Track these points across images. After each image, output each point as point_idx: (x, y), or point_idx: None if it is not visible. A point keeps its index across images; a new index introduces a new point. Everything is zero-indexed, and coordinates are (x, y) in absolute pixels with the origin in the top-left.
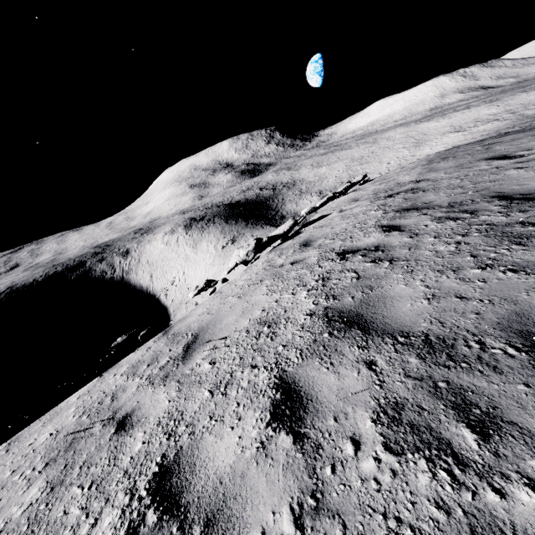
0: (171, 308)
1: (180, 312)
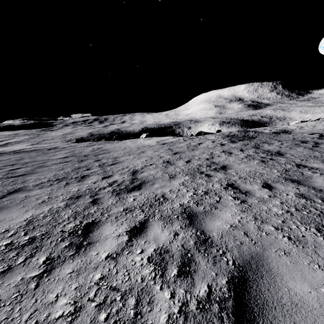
0: None
1: None
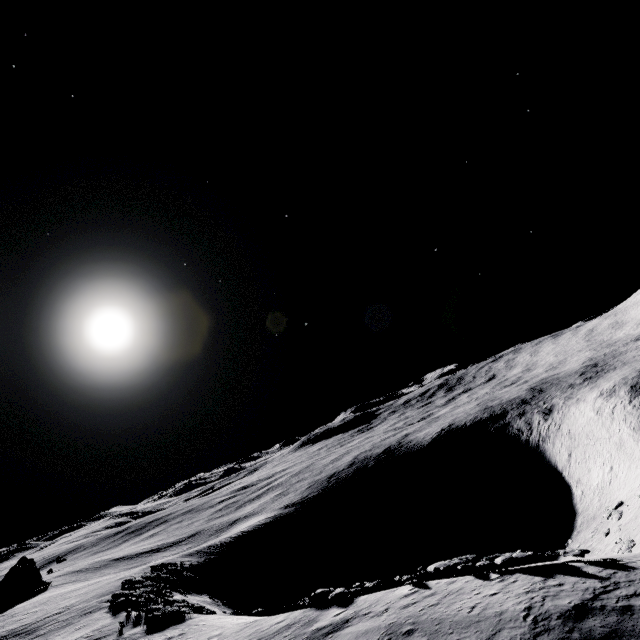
0: (580, 517)
1: (584, 531)
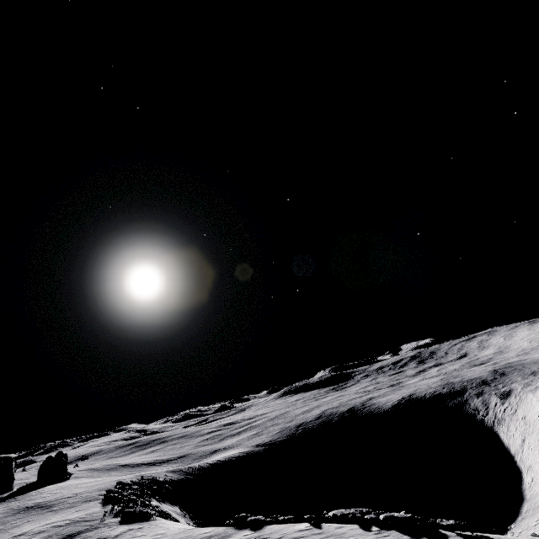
0: (527, 503)
1: (528, 518)
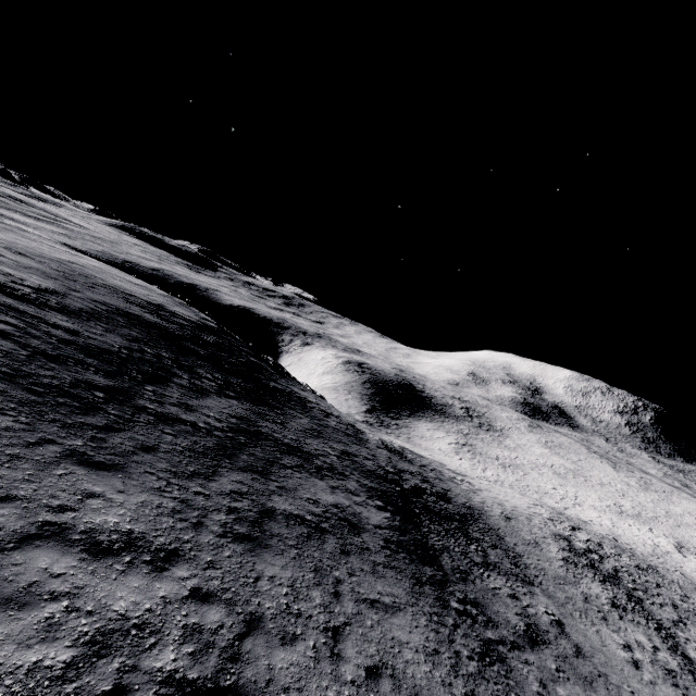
0: None
1: None
